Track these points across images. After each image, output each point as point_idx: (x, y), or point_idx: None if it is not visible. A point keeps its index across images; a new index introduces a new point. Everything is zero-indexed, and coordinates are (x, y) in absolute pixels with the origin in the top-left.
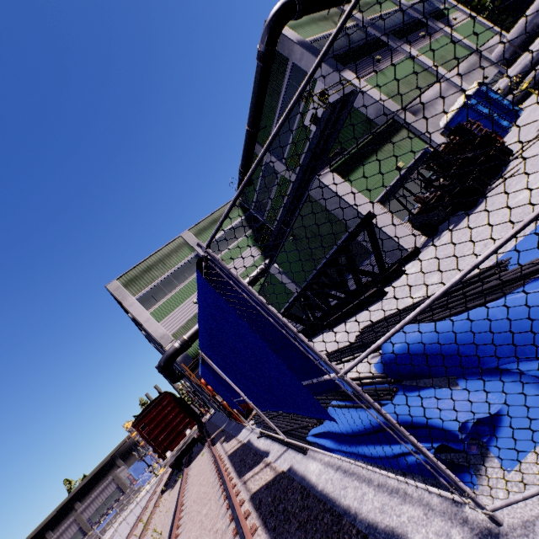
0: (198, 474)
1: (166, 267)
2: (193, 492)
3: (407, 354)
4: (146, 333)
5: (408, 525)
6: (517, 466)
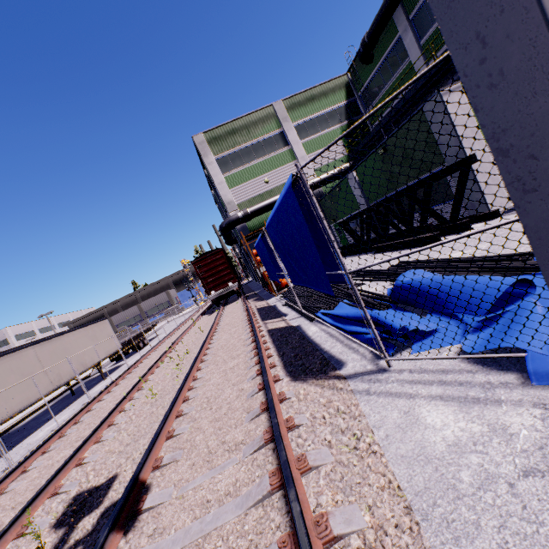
0: (231, 312)
1: (249, 136)
2: (226, 320)
3: (407, 286)
4: (215, 193)
5: (349, 360)
6: (418, 354)
